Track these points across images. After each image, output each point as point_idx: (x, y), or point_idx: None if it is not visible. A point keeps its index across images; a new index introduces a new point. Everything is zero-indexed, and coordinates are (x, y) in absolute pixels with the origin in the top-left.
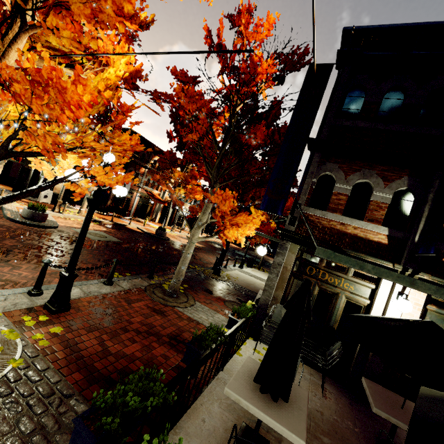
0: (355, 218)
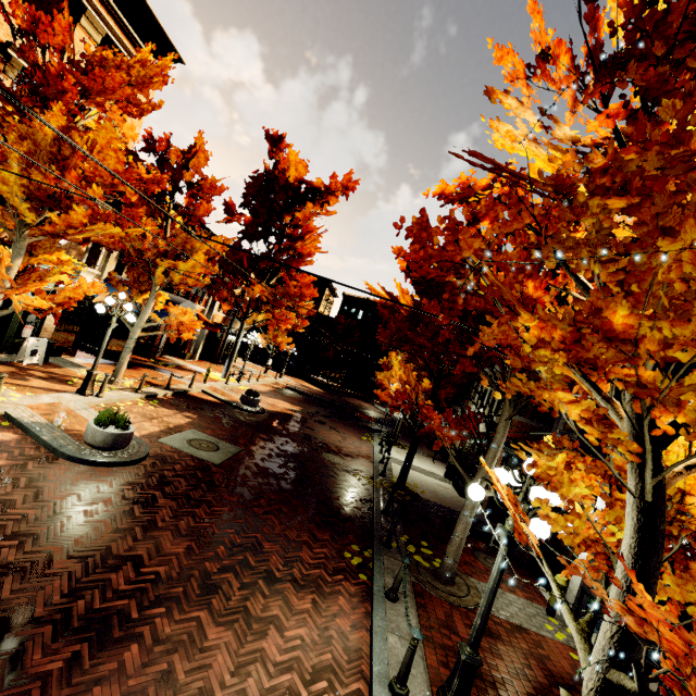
0: None
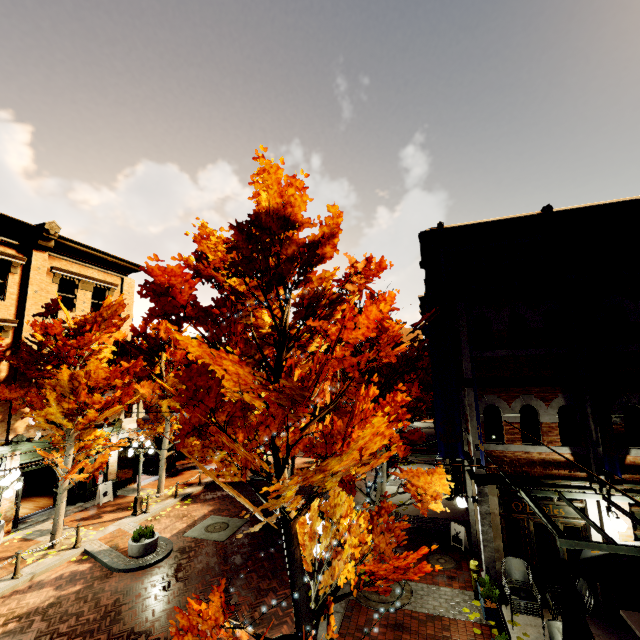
0: (534, 441)
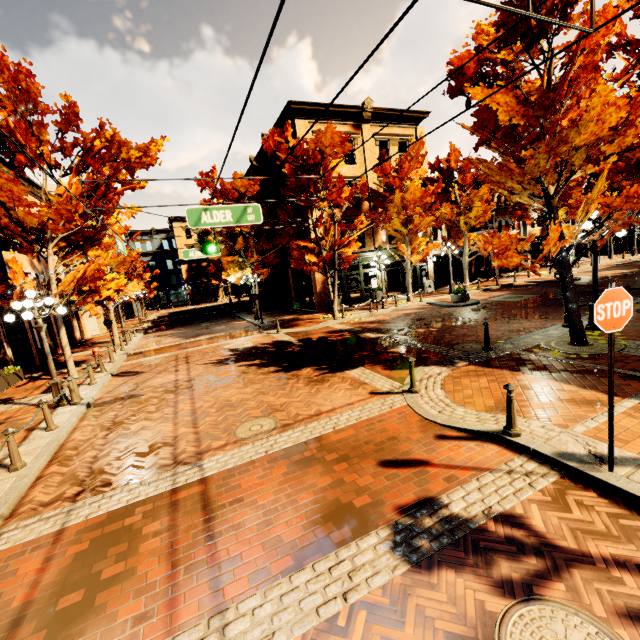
0: None
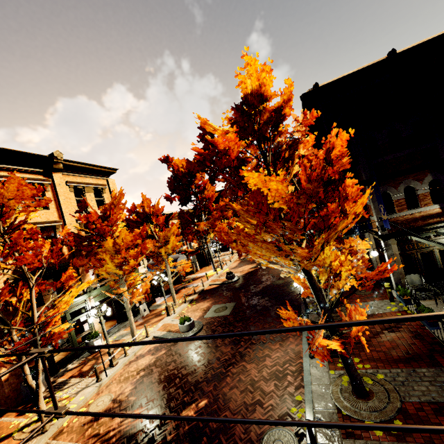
0: (414, 207)
